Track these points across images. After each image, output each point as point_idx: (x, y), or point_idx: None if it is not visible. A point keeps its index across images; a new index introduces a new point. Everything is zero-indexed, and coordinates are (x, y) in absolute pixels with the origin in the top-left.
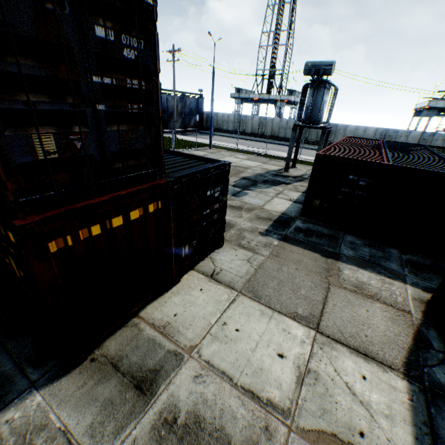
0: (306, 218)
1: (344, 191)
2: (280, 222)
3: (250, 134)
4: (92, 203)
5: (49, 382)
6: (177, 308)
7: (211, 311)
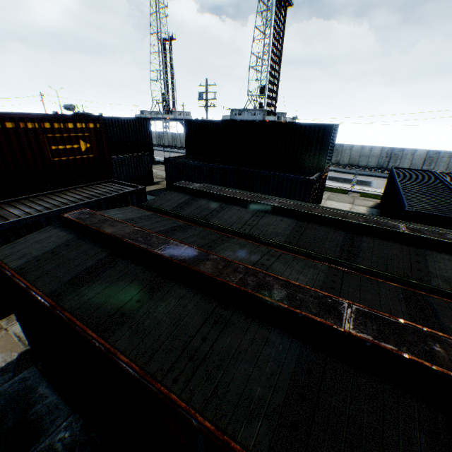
0: None
1: None
2: None
3: None
4: None
5: None
6: None
7: None
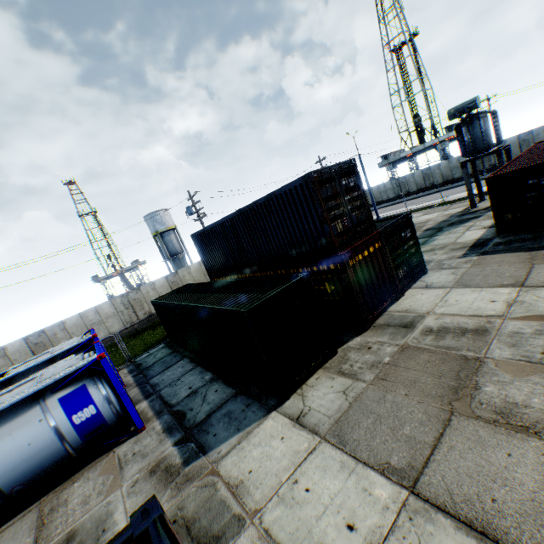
0: (504, 234)
1: (530, 196)
2: (475, 245)
3: (417, 191)
4: (357, 245)
5: (359, 335)
6: (409, 303)
7: (433, 299)
